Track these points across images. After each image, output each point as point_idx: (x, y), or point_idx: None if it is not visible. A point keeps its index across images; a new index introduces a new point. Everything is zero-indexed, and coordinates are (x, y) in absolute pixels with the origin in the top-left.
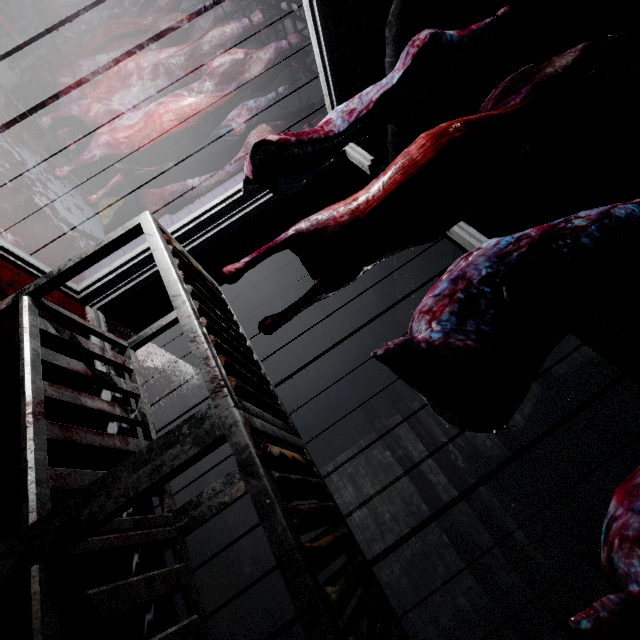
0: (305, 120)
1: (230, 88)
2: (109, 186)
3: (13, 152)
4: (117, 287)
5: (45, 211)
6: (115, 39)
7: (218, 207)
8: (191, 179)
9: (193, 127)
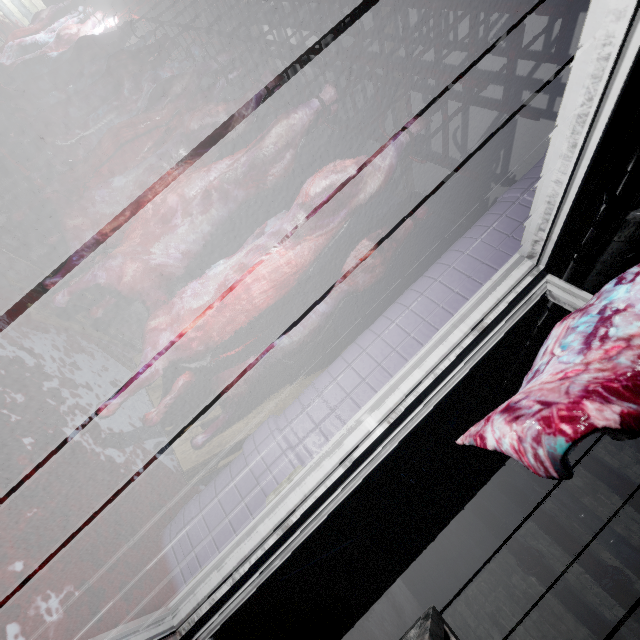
0: (411, 218)
1: (337, 218)
2: (175, 392)
3: (22, 356)
4: (234, 597)
5: (84, 447)
6: (123, 143)
7: (376, 431)
8: (278, 338)
9: (293, 288)
